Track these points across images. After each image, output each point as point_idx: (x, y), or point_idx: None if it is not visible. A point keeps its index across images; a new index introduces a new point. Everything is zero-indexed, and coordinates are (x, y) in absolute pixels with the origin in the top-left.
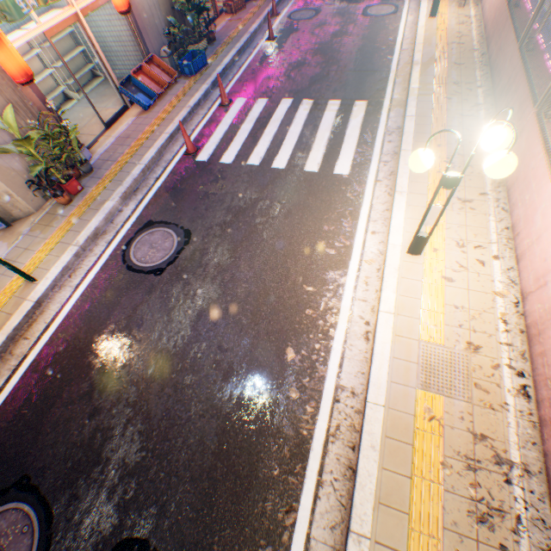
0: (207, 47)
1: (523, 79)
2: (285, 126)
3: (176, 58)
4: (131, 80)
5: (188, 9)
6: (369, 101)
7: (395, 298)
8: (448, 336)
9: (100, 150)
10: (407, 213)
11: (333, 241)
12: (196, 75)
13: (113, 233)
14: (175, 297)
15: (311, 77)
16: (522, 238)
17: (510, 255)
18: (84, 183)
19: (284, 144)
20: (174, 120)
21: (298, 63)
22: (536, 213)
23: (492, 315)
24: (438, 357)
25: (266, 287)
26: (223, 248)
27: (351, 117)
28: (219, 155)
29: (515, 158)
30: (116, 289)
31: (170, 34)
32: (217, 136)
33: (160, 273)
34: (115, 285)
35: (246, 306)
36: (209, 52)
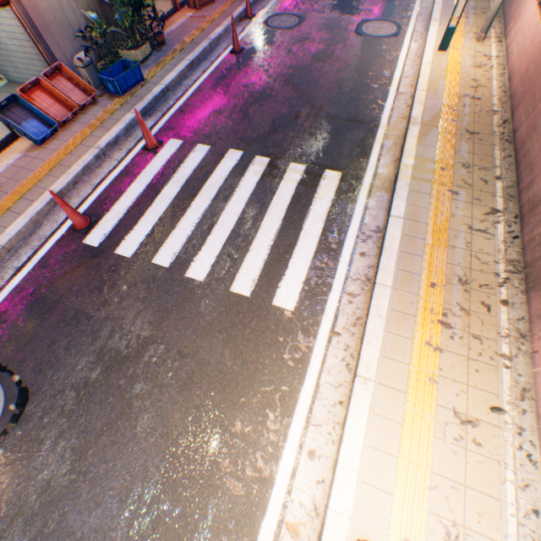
0: (151, 53)
1: None
2: (222, 199)
3: (103, 67)
4: (18, 100)
5: (122, 2)
6: (345, 171)
7: None
8: None
9: None
10: (370, 433)
11: (244, 461)
12: (125, 95)
13: None
14: None
15: (274, 118)
16: None
17: None
18: None
19: (214, 231)
20: (70, 168)
21: (262, 93)
22: None
23: None
24: None
25: None
26: (67, 443)
27: (316, 197)
28: (119, 237)
29: None
30: None
31: (86, 36)
32: (126, 201)
33: None
34: None
35: None
36: (152, 60)
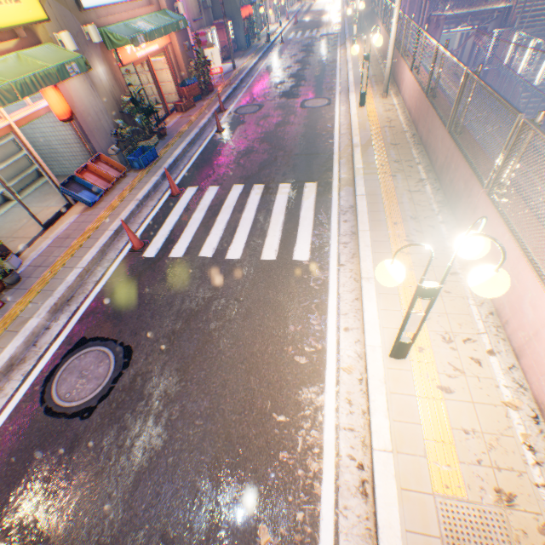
0: (158, 142)
1: (461, 159)
2: (238, 212)
3: (127, 154)
4: (75, 179)
5: (138, 112)
6: (319, 181)
7: (389, 425)
8: (469, 481)
9: (33, 254)
10: (380, 304)
11: (302, 345)
12: (147, 167)
13: (33, 360)
14: (105, 452)
15: (260, 162)
16: (514, 328)
17: (505, 348)
18: (7, 297)
19: (238, 231)
20: (120, 215)
21: (246, 150)
22: (523, 301)
23: (512, 439)
24: (465, 522)
25: (226, 421)
26: (171, 367)
27: (303, 198)
28: (169, 248)
29: (507, 275)
30: (25, 448)
31: (118, 134)
32: (167, 227)
33: (88, 414)
34: (25, 441)
35: (201, 457)
36: (160, 145)
